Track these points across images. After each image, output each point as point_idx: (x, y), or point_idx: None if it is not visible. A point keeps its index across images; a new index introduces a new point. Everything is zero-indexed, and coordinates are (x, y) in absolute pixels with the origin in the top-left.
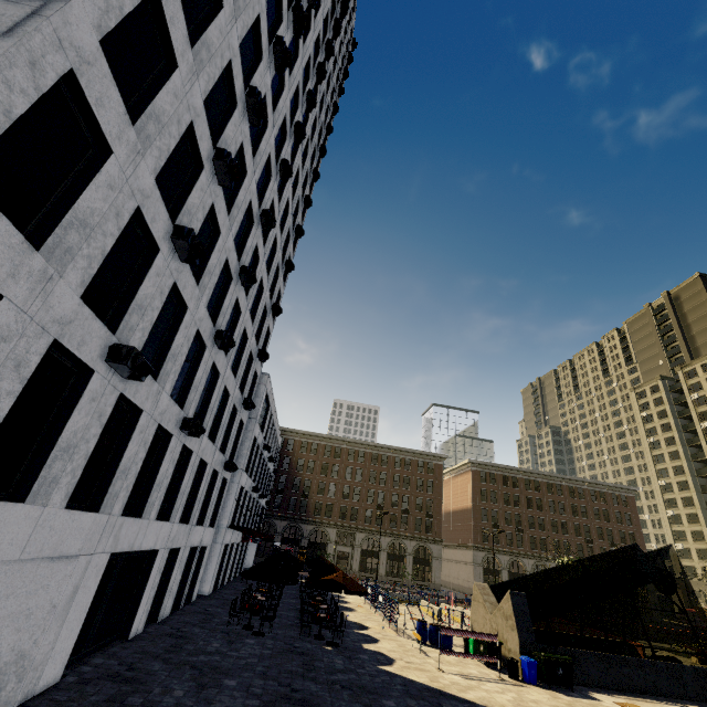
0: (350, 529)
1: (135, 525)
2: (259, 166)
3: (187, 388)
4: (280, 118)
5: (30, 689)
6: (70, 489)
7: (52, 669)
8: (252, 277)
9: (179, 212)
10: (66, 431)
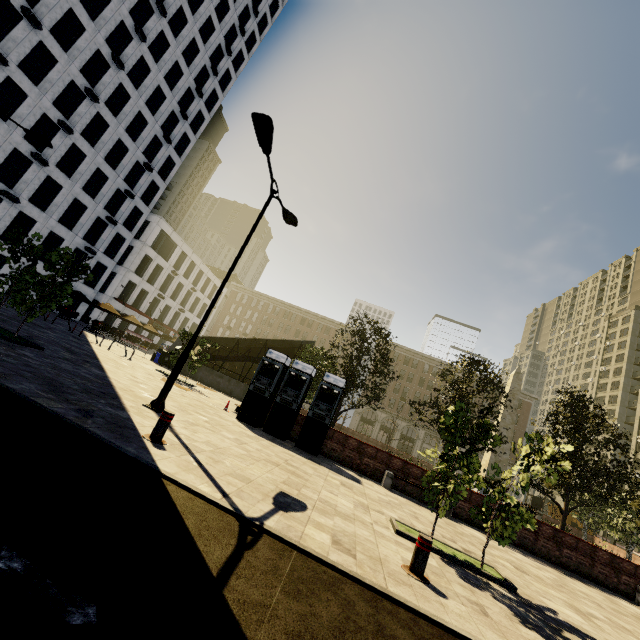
0: None
1: None
2: (79, 58)
3: (18, 181)
4: (110, 24)
5: None
6: None
7: None
8: (66, 128)
9: None
10: None
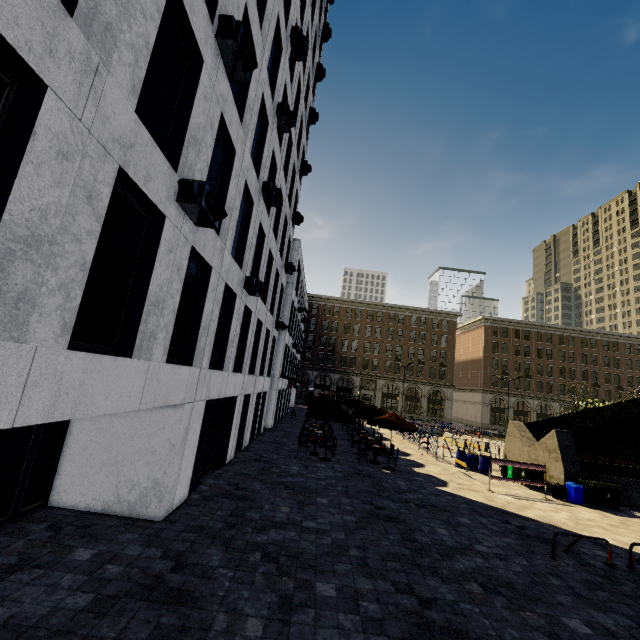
0: (372, 377)
1: (219, 376)
2: None
3: (241, 248)
4: None
5: (169, 507)
6: (166, 345)
7: (181, 491)
8: (290, 118)
9: (215, 7)
10: (152, 284)
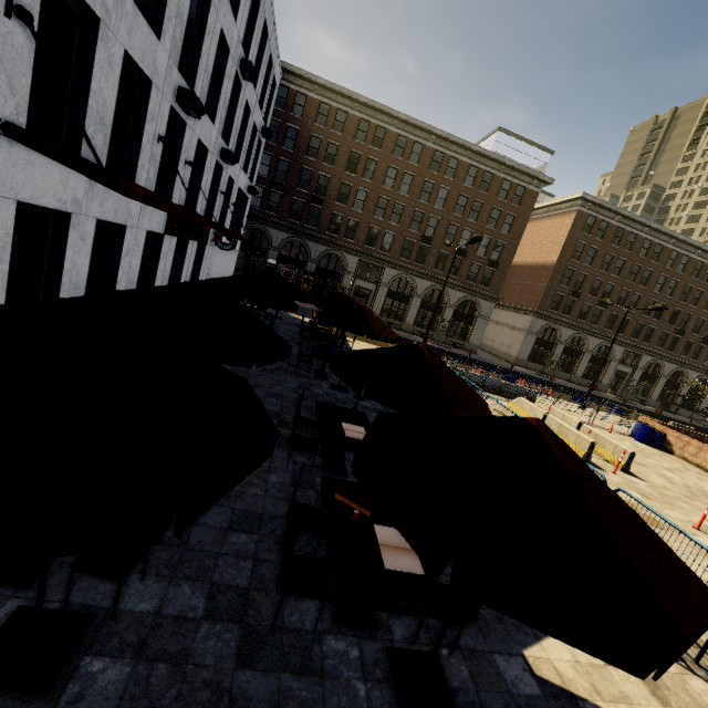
0: (378, 262)
1: None
2: None
3: None
4: None
5: None
6: None
7: None
8: None
9: None
10: None
